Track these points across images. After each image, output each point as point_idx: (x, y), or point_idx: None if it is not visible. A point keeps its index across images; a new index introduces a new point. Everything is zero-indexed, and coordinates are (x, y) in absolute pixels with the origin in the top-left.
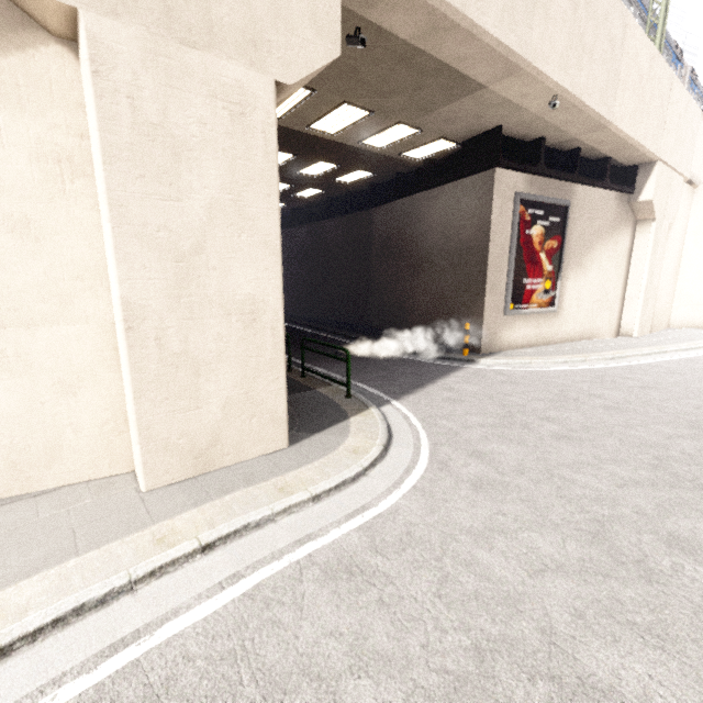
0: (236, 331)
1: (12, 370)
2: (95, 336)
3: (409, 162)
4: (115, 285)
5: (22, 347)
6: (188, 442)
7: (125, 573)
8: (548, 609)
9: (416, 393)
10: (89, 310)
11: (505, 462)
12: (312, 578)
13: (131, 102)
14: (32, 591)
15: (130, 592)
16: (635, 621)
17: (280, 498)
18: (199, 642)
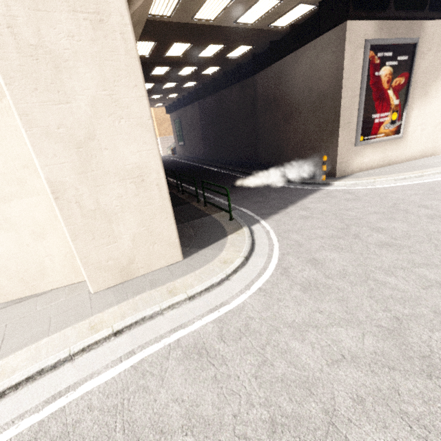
0: (131, 190)
1: (4, 228)
2: (46, 202)
3: (277, 30)
4: (39, 170)
5: (5, 214)
6: (113, 263)
7: (68, 350)
8: (336, 393)
9: (280, 213)
10: (38, 186)
11: (333, 268)
12: (175, 357)
13: (11, 31)
14: (21, 358)
15: (71, 360)
16: (407, 410)
17: (168, 298)
18: (99, 398)
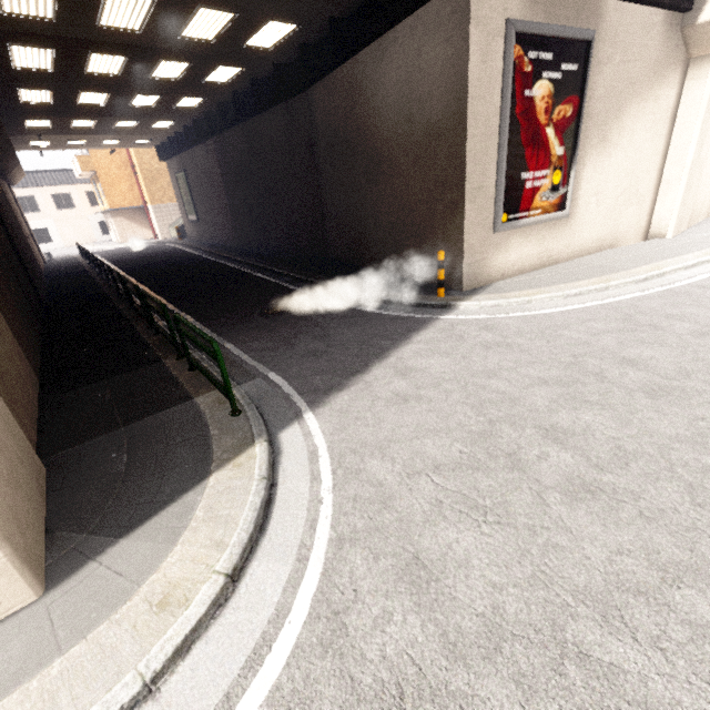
0: None
1: None
2: None
3: None
4: None
5: None
6: None
7: None
8: None
9: (351, 387)
10: None
11: (467, 601)
12: None
13: None
14: None
15: None
16: None
17: None
18: None
